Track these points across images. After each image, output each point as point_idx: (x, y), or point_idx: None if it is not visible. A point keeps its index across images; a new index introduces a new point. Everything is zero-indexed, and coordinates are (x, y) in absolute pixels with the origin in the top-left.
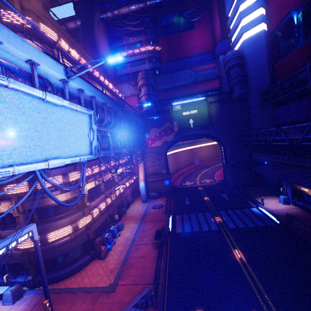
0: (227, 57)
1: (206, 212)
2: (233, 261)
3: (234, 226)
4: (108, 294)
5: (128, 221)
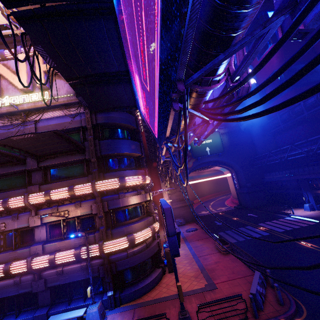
0: None
1: (246, 226)
2: (307, 248)
3: (283, 230)
4: (212, 291)
5: None
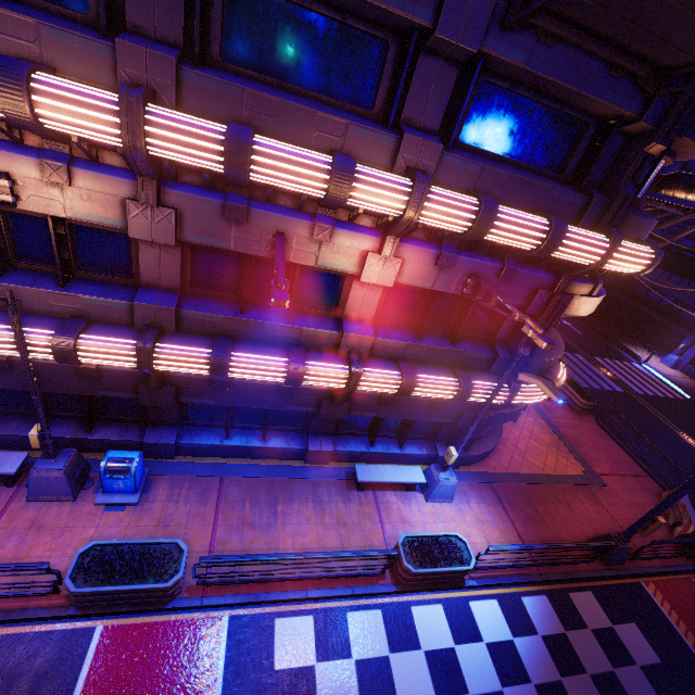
0: None
1: (574, 353)
2: (694, 449)
3: (641, 392)
4: (601, 489)
5: None
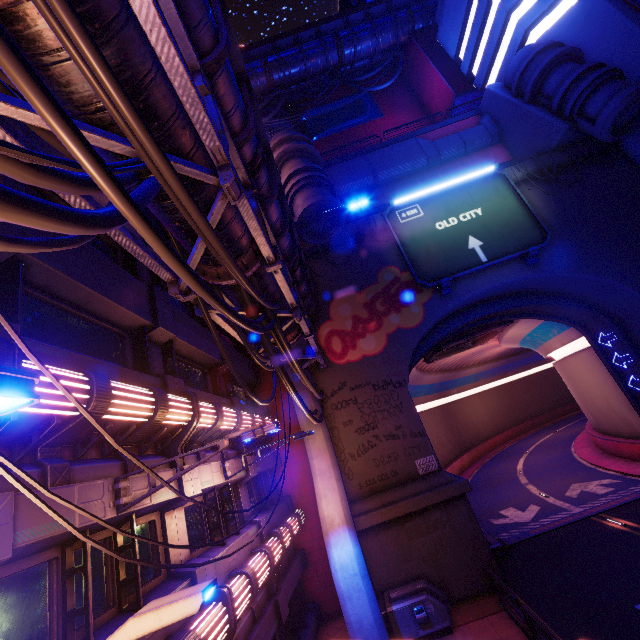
0: (519, 63)
1: None
2: None
3: None
4: None
5: None
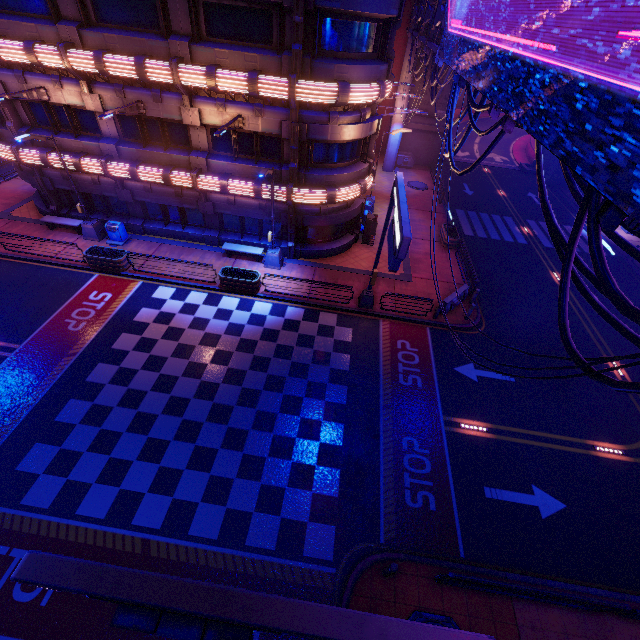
0: None
1: (505, 216)
2: (551, 282)
3: (551, 246)
4: (405, 283)
5: (376, 200)
